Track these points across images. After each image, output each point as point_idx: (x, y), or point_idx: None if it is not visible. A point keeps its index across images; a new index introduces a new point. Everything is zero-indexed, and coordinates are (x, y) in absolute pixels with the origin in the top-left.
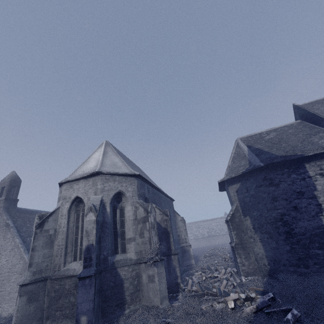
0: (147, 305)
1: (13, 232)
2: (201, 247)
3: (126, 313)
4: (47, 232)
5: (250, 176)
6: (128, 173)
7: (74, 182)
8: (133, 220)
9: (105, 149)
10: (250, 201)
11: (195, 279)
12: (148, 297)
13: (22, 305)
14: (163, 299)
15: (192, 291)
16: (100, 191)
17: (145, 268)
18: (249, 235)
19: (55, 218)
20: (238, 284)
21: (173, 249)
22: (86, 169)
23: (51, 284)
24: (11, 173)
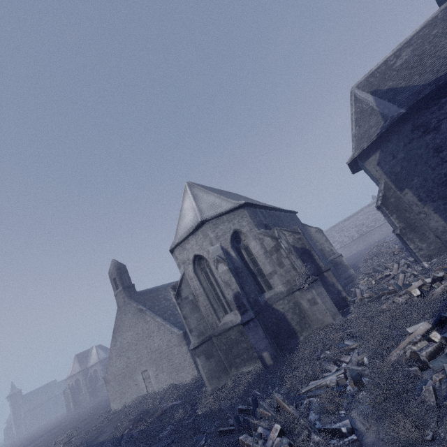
0: (319, 327)
1: (150, 314)
2: (355, 253)
3: (302, 340)
4: (187, 298)
5: (390, 136)
6: (233, 207)
7: (183, 243)
8: (264, 254)
9: (191, 192)
10: (403, 168)
11: (363, 287)
12: (317, 319)
13: (204, 363)
14: (334, 316)
15: (364, 299)
16: (215, 240)
17: (301, 294)
18: (416, 211)
19: (187, 284)
20: (420, 273)
21: (323, 266)
22: (188, 224)
23: (218, 340)
24: (112, 262)
